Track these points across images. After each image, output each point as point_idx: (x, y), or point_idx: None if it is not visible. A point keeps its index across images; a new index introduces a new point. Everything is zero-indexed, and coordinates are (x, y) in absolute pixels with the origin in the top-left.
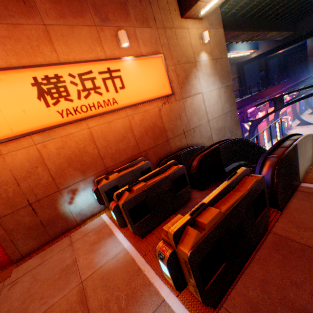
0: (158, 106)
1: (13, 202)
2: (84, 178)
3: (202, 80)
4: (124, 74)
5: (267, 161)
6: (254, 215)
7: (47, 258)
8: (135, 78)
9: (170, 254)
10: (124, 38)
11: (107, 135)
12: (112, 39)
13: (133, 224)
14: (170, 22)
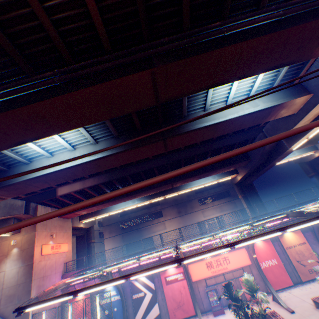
0: None
1: None
2: None
3: (9, 263)
4: None
5: None
6: None
7: None
8: None
9: None
10: None
11: None
12: None
13: None
14: (2, 239)
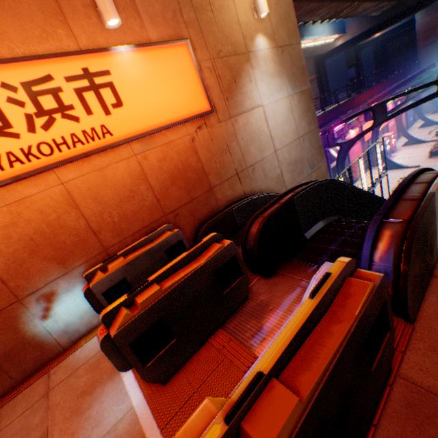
0: (190, 133)
1: None
2: (65, 272)
3: (261, 84)
4: (119, 78)
5: (384, 232)
6: (368, 358)
7: (2, 427)
8: (141, 87)
9: None
10: (109, 8)
11: (101, 192)
12: (88, 12)
13: (143, 365)
14: None
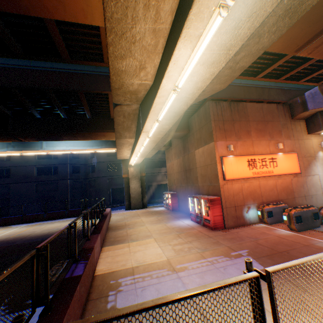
0: (290, 177)
1: (230, 203)
2: (253, 203)
3: (318, 167)
4: (277, 160)
5: None
6: None
7: (244, 229)
8: (282, 162)
9: None
10: (281, 146)
11: (265, 186)
12: (273, 145)
13: (295, 223)
14: (300, 136)
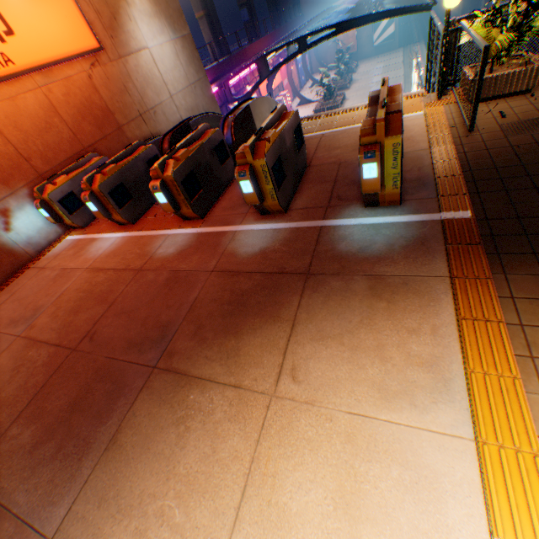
0: (86, 70)
1: None
2: (12, 193)
3: (142, 24)
4: (3, 5)
5: (227, 122)
6: (220, 162)
7: (18, 289)
8: (27, 16)
9: (162, 182)
10: None
11: (20, 122)
12: None
13: (120, 209)
14: None
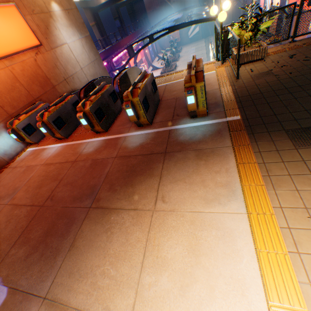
0: (33, 56)
1: None
2: None
3: (63, 31)
4: None
5: (115, 81)
6: (113, 101)
7: (1, 180)
8: None
9: (84, 113)
10: None
11: None
12: None
13: (59, 130)
14: None
